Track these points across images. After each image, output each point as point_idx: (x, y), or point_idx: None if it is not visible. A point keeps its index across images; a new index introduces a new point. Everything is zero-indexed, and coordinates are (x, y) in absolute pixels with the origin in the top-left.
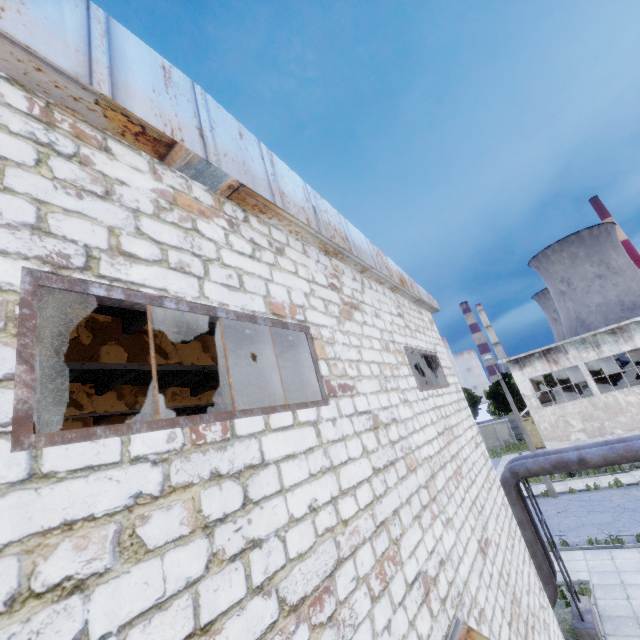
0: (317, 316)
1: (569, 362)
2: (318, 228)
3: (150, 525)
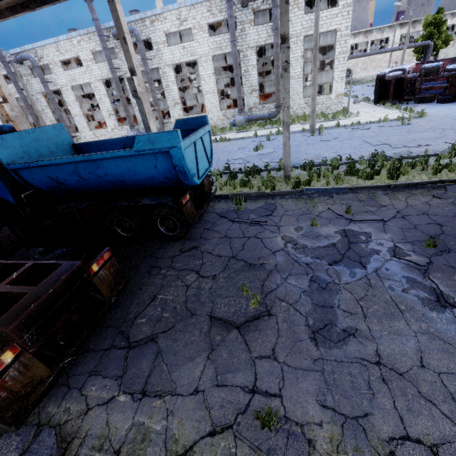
0: None
1: None
2: None
3: None
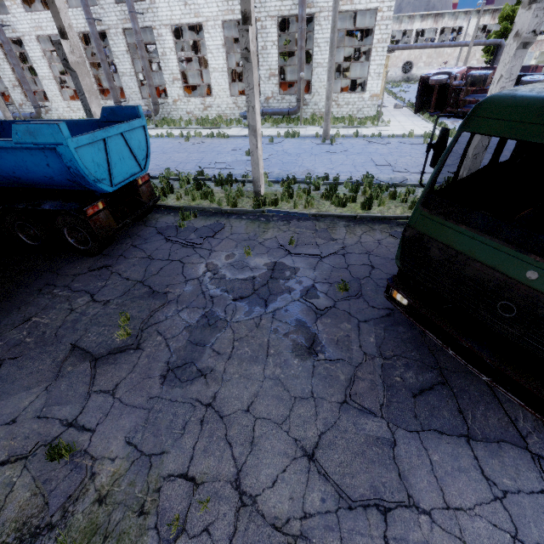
0: None
1: None
2: None
3: None
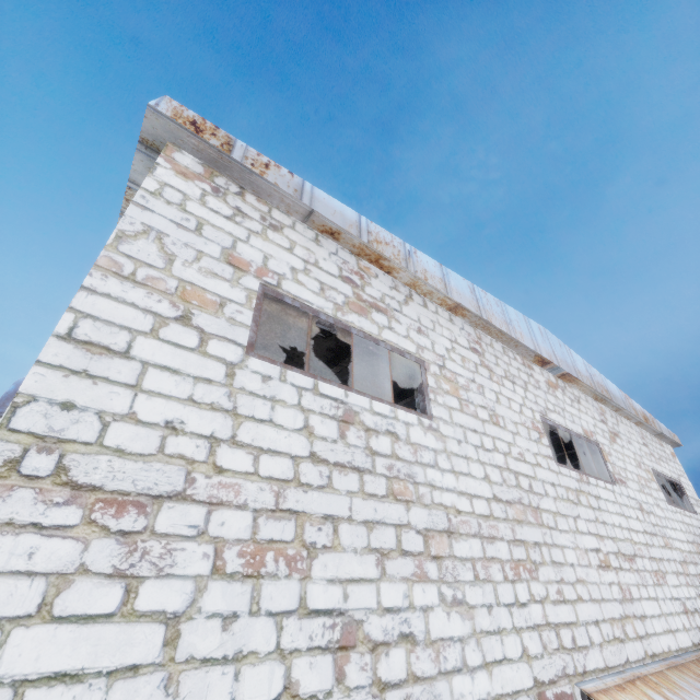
0: (600, 438)
1: None
2: (595, 387)
3: (581, 498)
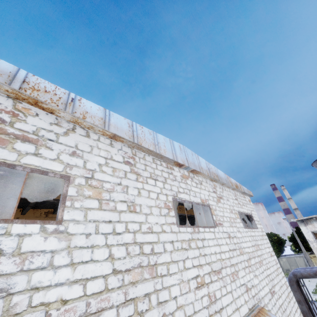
0: (211, 202)
1: None
2: (210, 175)
3: (191, 244)
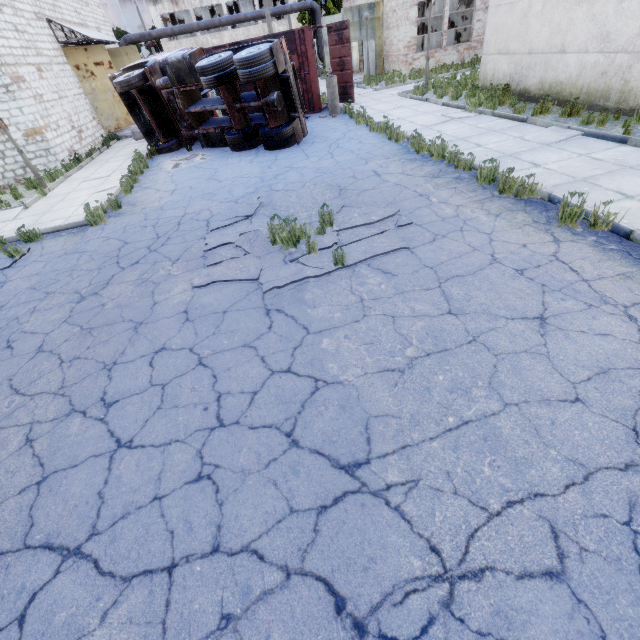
0: None
1: (185, 6)
2: None
3: None
